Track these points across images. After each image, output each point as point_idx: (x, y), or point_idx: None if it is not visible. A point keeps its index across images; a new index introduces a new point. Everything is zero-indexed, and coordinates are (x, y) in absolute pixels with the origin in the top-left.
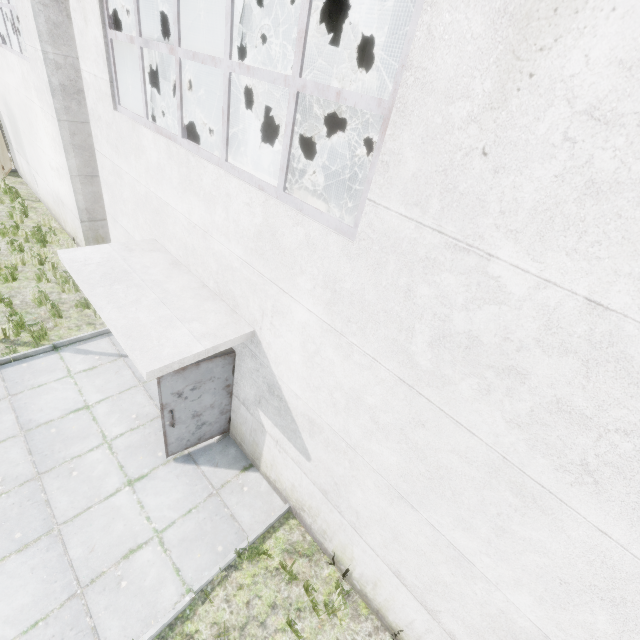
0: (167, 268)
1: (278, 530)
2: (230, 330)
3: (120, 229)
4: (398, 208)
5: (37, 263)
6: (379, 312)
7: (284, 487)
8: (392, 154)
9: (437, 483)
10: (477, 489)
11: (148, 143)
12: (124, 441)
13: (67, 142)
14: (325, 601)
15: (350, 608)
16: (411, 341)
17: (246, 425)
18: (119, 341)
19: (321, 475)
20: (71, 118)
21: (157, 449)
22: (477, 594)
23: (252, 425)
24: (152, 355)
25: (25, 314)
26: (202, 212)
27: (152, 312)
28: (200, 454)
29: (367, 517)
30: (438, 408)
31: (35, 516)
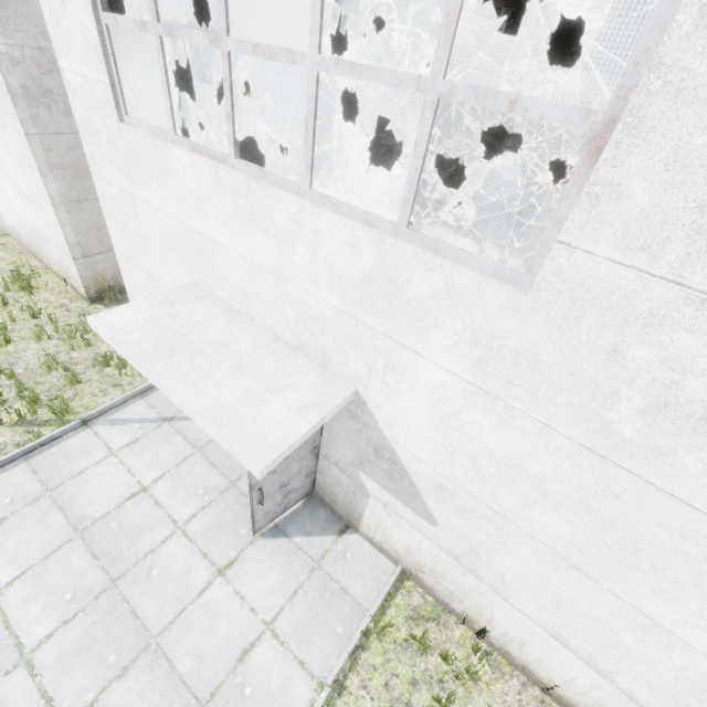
0: (225, 321)
1: (395, 596)
2: (330, 394)
3: (138, 269)
4: (609, 253)
5: (29, 317)
6: (561, 374)
7: (394, 549)
8: (608, 184)
9: (630, 555)
10: (692, 563)
11: (180, 165)
12: (199, 523)
13: (41, 162)
14: (468, 668)
15: (492, 668)
16: (610, 408)
17: (339, 487)
18: (207, 431)
19: (451, 540)
20: (41, 129)
21: (238, 526)
22: (673, 660)
23: (348, 487)
24: (257, 446)
25: (34, 385)
26: (272, 252)
27: (233, 386)
28: (288, 524)
29: (517, 583)
30: (644, 480)
31: (124, 632)
